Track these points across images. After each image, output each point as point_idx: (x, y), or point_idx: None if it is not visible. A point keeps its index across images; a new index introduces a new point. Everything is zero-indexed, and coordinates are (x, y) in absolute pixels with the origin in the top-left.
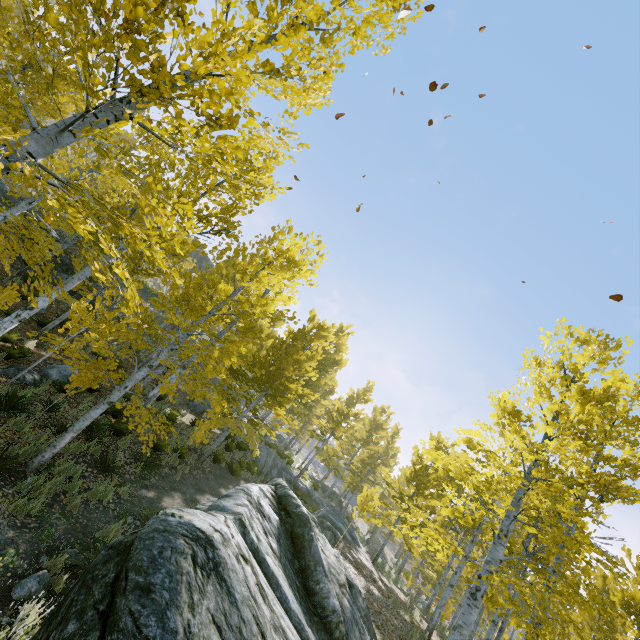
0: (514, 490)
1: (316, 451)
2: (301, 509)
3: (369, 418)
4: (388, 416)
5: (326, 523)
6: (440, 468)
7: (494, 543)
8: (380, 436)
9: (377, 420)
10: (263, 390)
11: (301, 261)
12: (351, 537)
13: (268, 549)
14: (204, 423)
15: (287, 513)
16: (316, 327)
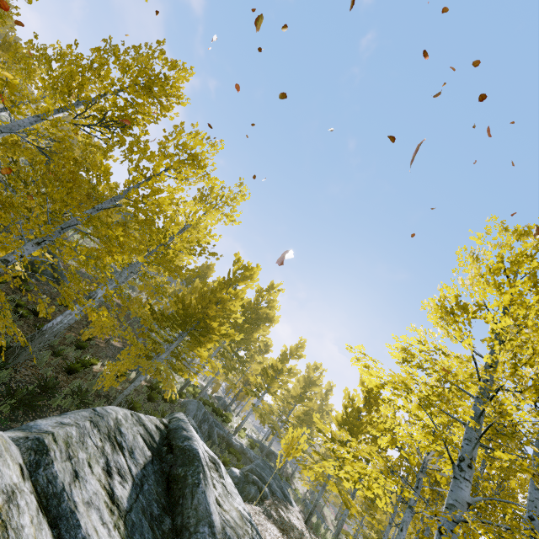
0: (467, 408)
1: (251, 407)
2: (190, 442)
3: (303, 375)
4: (321, 372)
5: (251, 477)
6: (373, 383)
7: (455, 478)
8: (314, 392)
9: (311, 377)
10: (182, 328)
11: (205, 158)
12: (282, 494)
13: (99, 496)
14: (116, 365)
15: (170, 448)
16: (241, 268)
